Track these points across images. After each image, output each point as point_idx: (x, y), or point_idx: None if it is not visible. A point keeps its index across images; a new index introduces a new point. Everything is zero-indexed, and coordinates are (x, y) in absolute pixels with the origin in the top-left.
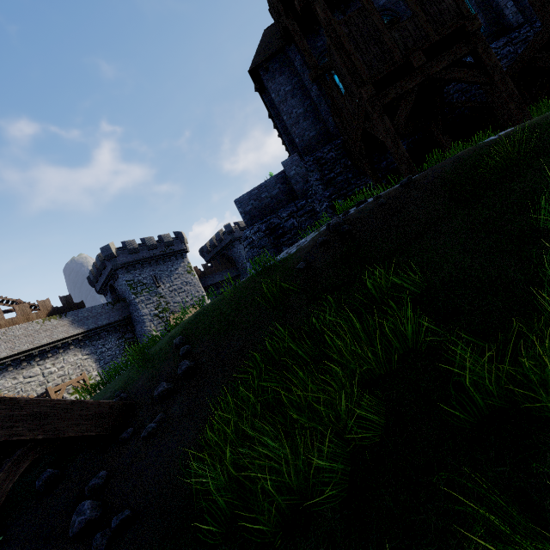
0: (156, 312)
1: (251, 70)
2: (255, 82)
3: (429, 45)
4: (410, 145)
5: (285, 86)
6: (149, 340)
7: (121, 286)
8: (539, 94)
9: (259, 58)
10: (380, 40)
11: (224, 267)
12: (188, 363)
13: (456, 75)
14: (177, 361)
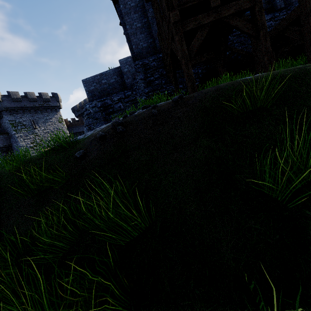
0: (32, 145)
1: None
2: None
3: None
4: (203, 70)
5: (131, 2)
6: None
7: (5, 123)
8: (280, 57)
9: None
10: None
11: None
12: None
13: (237, 23)
14: None
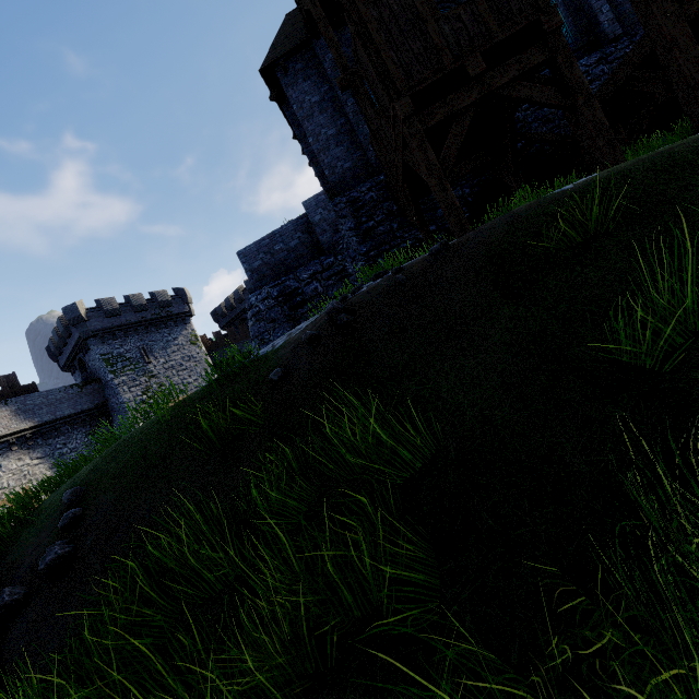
0: (145, 397)
1: (263, 68)
2: (270, 88)
3: (490, 46)
4: (475, 189)
5: (311, 95)
6: (61, 473)
7: (94, 361)
8: (637, 130)
9: (275, 52)
10: (423, 33)
11: (244, 337)
12: (58, 551)
13: (527, 92)
14: (54, 537)
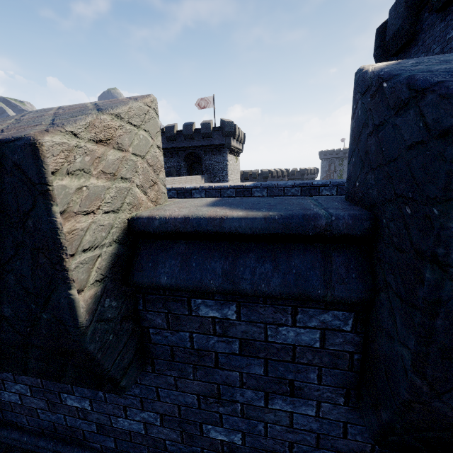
0: None
1: None
2: None
3: None
4: None
5: None
6: None
7: None
8: None
9: None
10: None
11: None
12: None
13: None
14: None
